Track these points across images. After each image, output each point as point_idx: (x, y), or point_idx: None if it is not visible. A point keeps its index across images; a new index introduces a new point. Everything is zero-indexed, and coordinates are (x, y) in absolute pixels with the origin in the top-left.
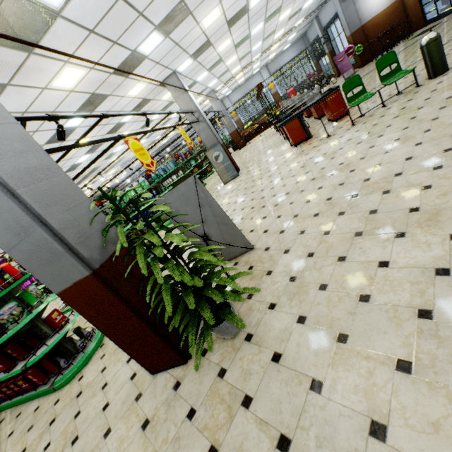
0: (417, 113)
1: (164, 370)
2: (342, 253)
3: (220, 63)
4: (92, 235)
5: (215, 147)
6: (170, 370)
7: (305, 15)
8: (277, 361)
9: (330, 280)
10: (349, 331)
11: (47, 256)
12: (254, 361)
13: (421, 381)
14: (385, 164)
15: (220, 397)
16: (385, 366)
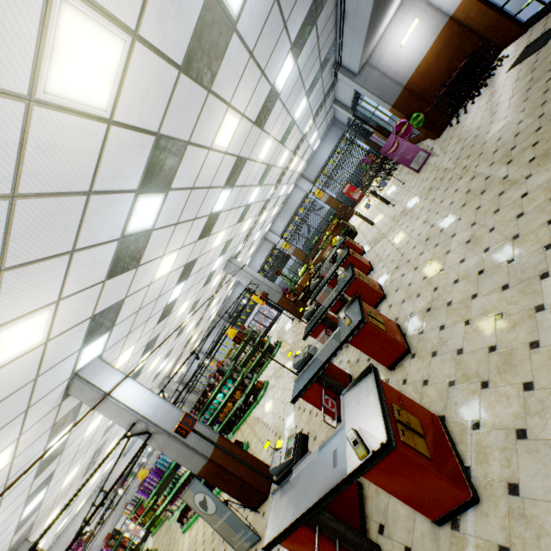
0: None
1: None
2: None
3: (198, 259)
4: None
5: (192, 486)
6: None
7: (312, 115)
8: None
9: None
10: None
11: None
12: None
13: None
14: None
15: None
16: None
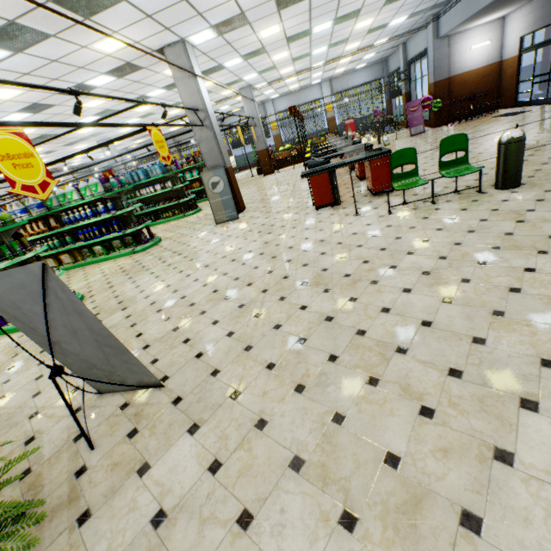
0: (465, 238)
1: None
2: (253, 504)
3: (263, 54)
4: None
5: (216, 170)
6: None
7: (390, 36)
8: None
9: None
10: None
11: None
12: None
13: None
14: (396, 314)
15: None
16: None
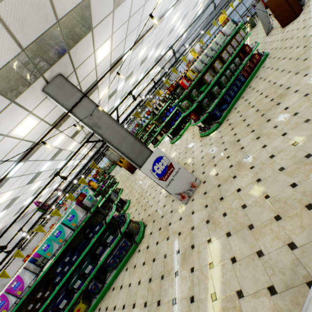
0: None
1: (300, 14)
2: None
3: (156, 68)
4: None
5: None
6: (301, 13)
7: None
8: None
9: None
10: None
11: None
12: None
13: None
14: None
15: None
16: None
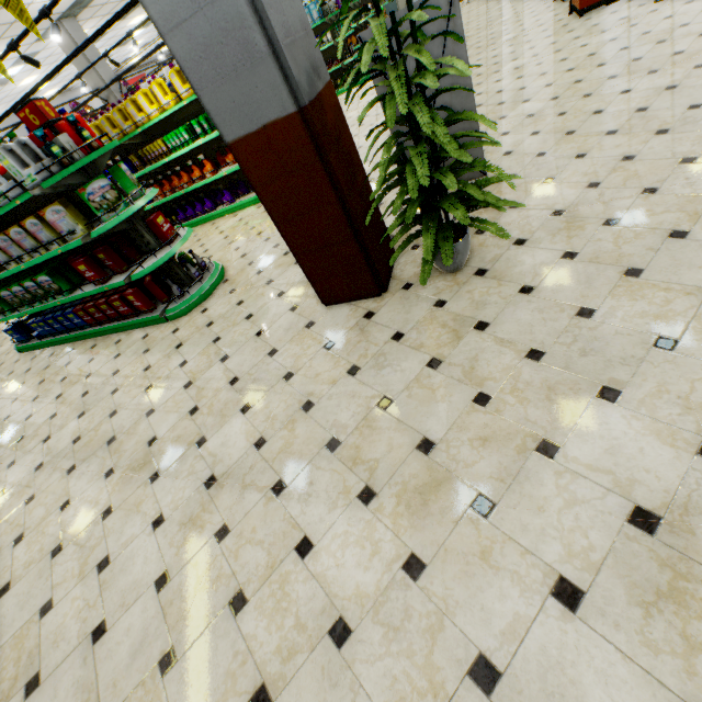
0: None
1: (346, 302)
2: (653, 185)
3: None
4: (297, 43)
5: None
6: (354, 302)
7: None
8: (528, 293)
9: (625, 215)
10: (645, 267)
11: (234, 57)
12: (491, 293)
13: None
14: None
15: (440, 324)
16: (692, 296)
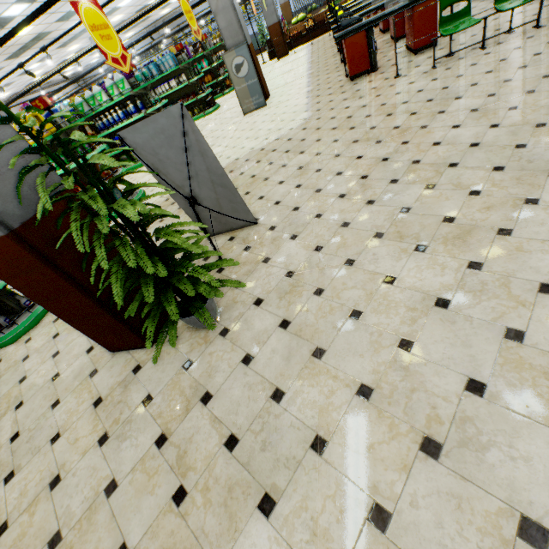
0: (516, 74)
1: (126, 350)
2: (353, 256)
3: None
4: (3, 176)
5: (238, 49)
6: (132, 351)
7: None
8: (247, 363)
9: (329, 285)
10: (327, 347)
11: None
12: (224, 359)
13: (374, 409)
14: (446, 145)
15: (180, 390)
16: (348, 388)
